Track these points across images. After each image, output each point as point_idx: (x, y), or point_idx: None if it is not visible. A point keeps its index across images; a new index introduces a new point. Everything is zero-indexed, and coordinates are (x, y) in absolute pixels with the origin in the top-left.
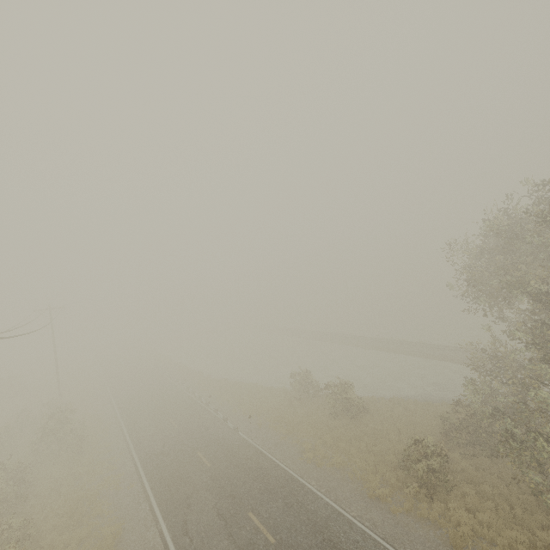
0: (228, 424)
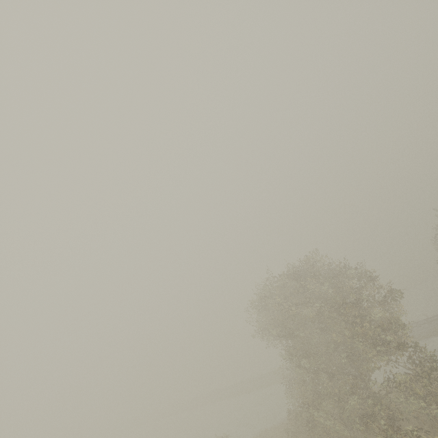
0: None
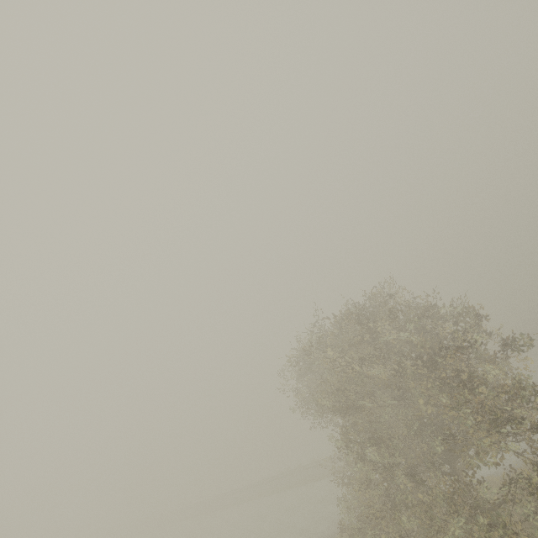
0: None
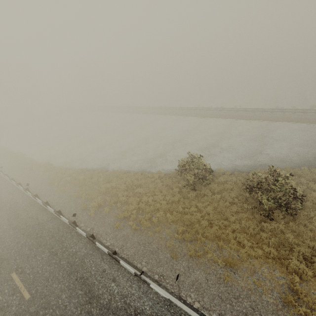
0: (121, 264)
